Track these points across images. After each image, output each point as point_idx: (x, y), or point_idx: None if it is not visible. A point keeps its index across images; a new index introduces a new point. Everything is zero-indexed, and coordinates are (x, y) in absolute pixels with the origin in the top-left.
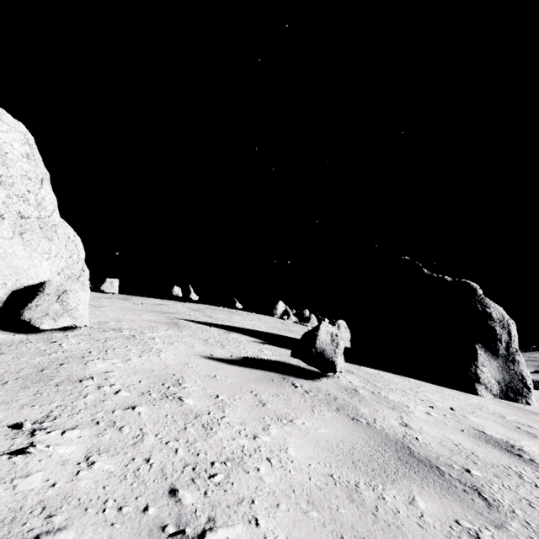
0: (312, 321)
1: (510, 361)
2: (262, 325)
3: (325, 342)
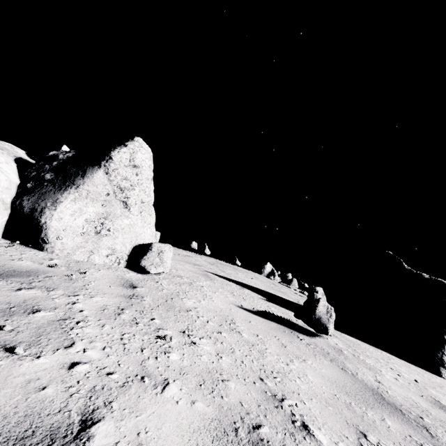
0: (293, 283)
1: None
2: (260, 284)
3: (322, 312)
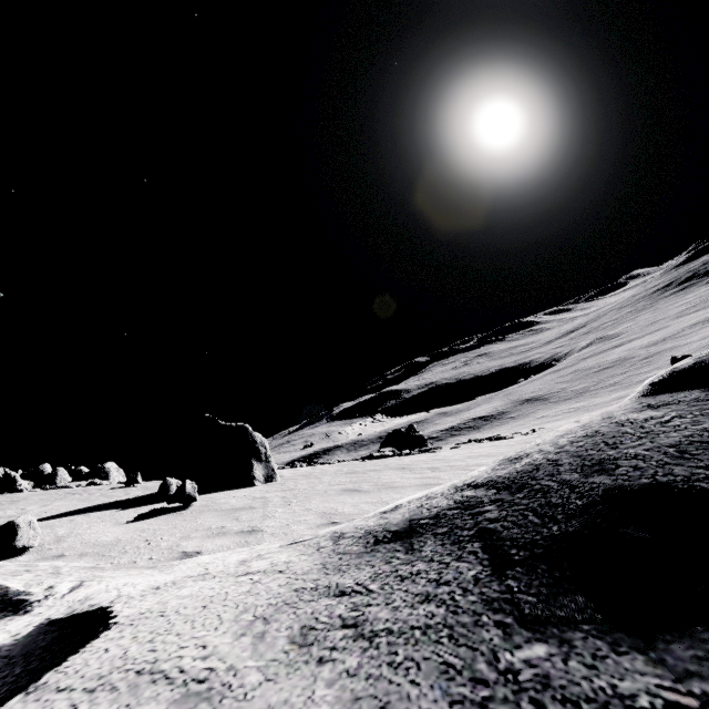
0: (61, 477)
1: (268, 462)
2: (73, 502)
3: (190, 489)
